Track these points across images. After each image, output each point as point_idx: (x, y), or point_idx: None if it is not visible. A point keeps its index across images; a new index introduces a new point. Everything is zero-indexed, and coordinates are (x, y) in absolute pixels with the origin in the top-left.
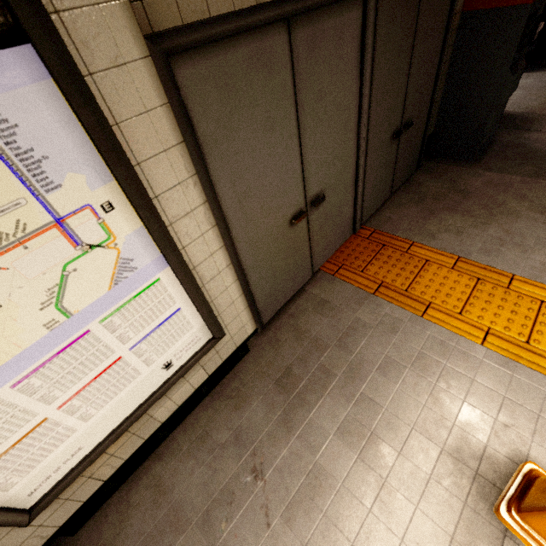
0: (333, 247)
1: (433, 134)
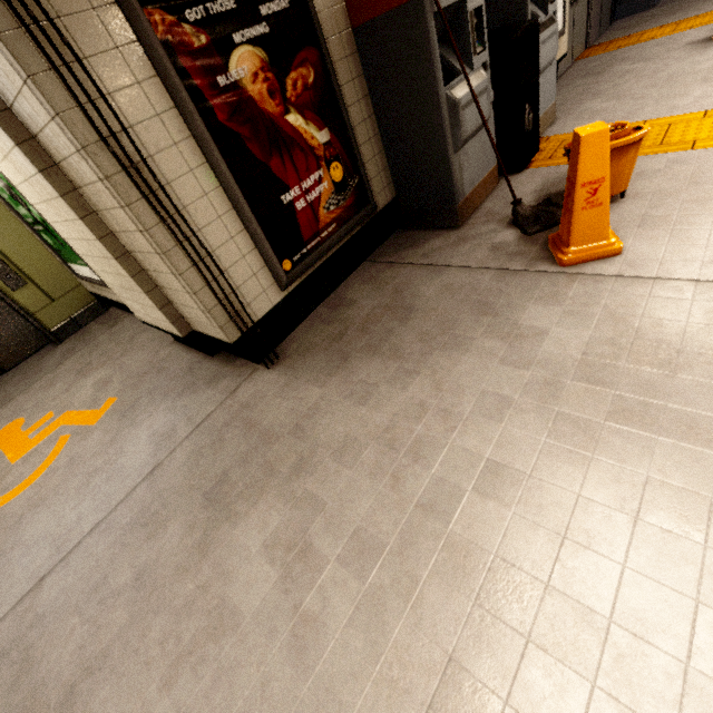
0: (578, 51)
1: (616, 1)
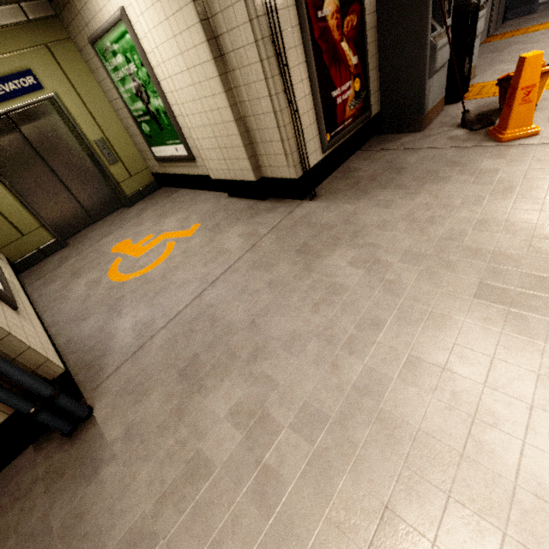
0: (482, 38)
1: (507, 7)
